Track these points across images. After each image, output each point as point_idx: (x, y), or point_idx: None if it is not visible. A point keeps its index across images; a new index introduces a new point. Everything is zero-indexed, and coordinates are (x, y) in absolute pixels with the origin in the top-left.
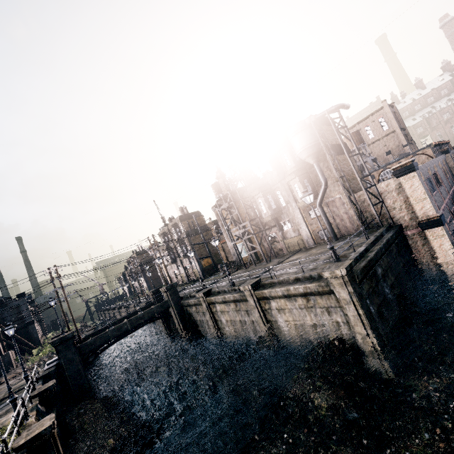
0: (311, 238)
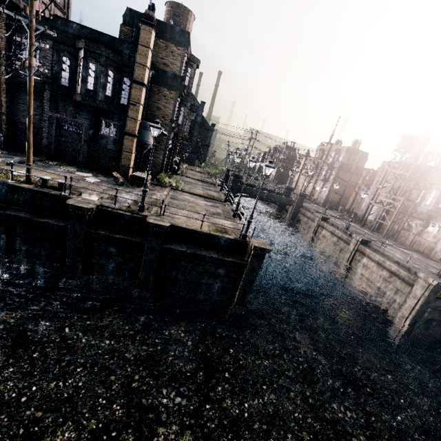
0: None
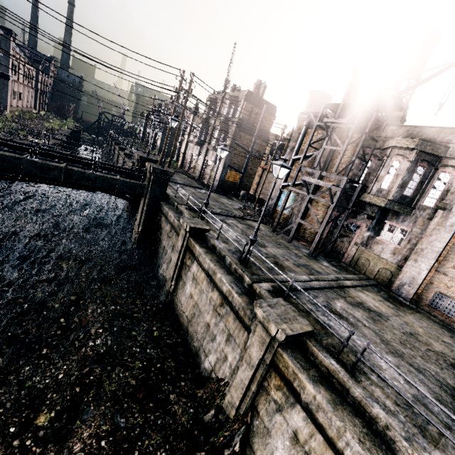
0: (415, 290)
